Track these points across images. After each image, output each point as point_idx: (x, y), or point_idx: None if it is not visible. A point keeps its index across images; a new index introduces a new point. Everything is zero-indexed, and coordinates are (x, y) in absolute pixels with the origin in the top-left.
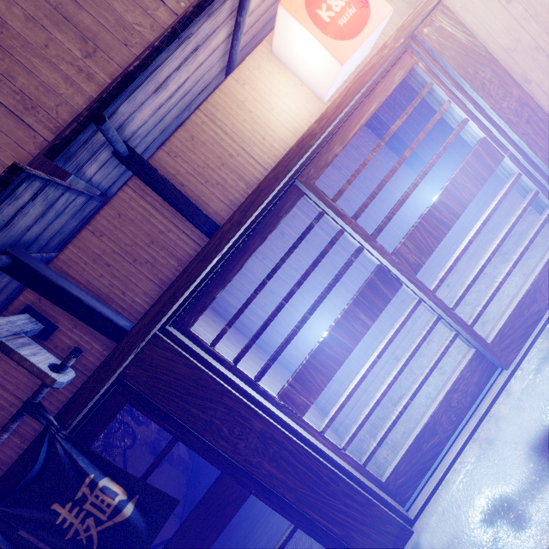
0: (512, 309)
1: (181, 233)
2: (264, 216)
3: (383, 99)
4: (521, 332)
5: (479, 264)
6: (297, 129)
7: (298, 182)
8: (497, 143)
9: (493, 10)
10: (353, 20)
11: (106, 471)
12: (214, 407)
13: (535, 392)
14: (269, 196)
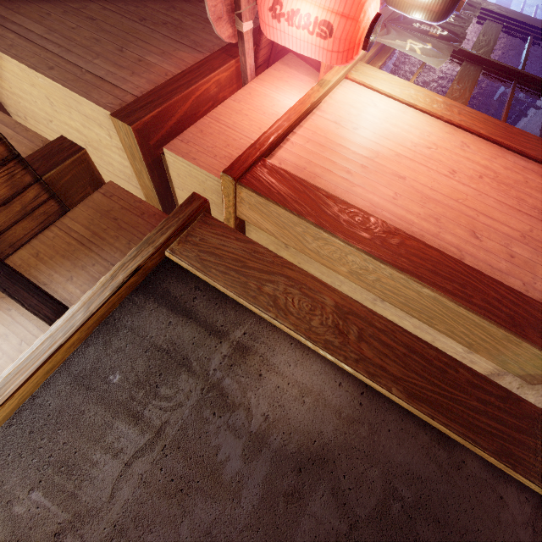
0: None
1: None
2: None
3: None
4: None
5: None
6: None
7: None
8: None
9: None
10: None
11: None
12: None
13: None
14: None
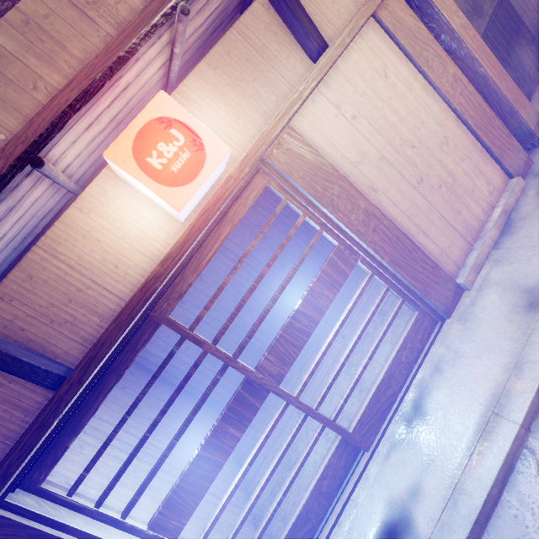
0: (370, 397)
1: (25, 381)
2: (117, 356)
3: (237, 222)
4: (379, 416)
5: (340, 361)
6: (153, 253)
7: (151, 316)
8: (350, 250)
9: (340, 126)
10: (188, 164)
11: None
12: None
13: (383, 480)
14: (113, 347)
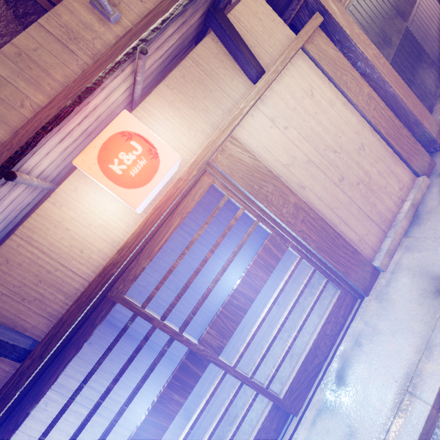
0: (299, 366)
1: None
2: (77, 331)
3: (186, 214)
4: (307, 383)
5: (273, 334)
6: (114, 240)
7: (109, 296)
8: (281, 237)
9: (274, 135)
10: (144, 169)
11: None
12: None
13: None
14: (72, 325)
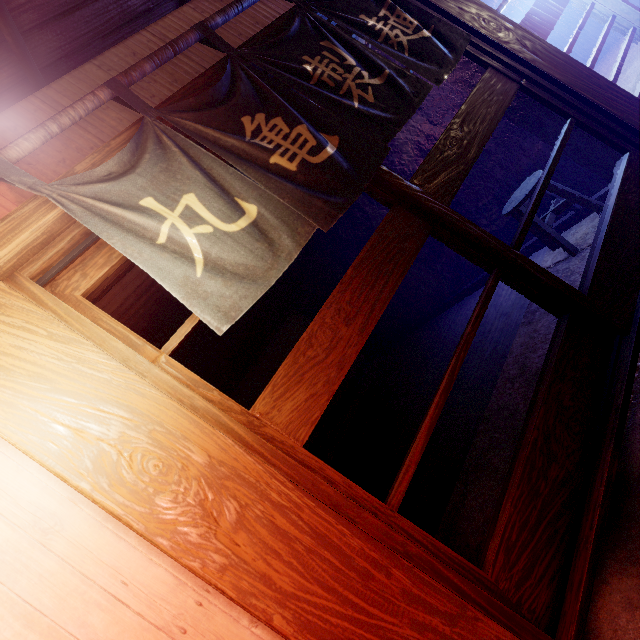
0: None
1: None
2: None
3: None
4: None
5: None
6: None
7: None
8: None
9: None
10: None
11: (399, 7)
12: (468, 6)
13: None
14: None
